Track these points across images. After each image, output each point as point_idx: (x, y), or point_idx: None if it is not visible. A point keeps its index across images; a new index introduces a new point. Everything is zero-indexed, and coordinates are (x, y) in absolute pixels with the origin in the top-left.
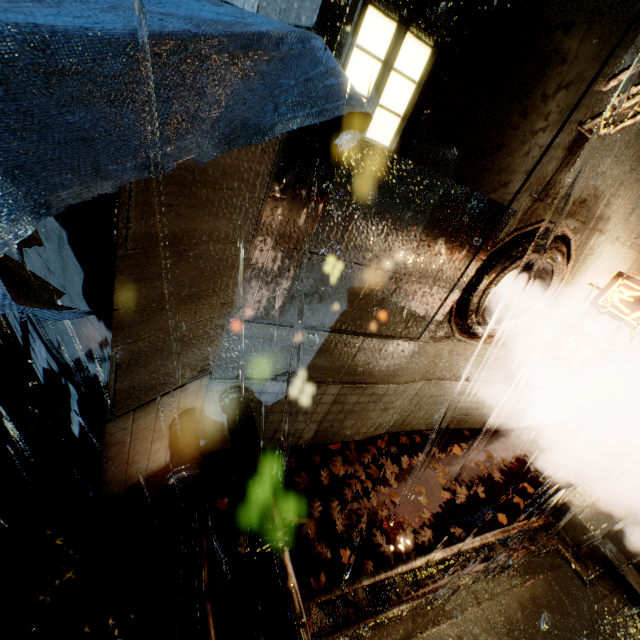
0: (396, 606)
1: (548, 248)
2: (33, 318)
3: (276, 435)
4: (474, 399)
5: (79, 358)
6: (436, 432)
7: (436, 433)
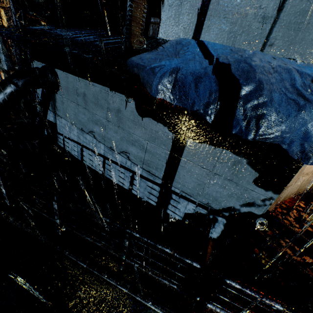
0: None
1: None
2: (183, 193)
3: None
4: (305, 182)
5: (232, 206)
6: (289, 199)
7: (289, 200)
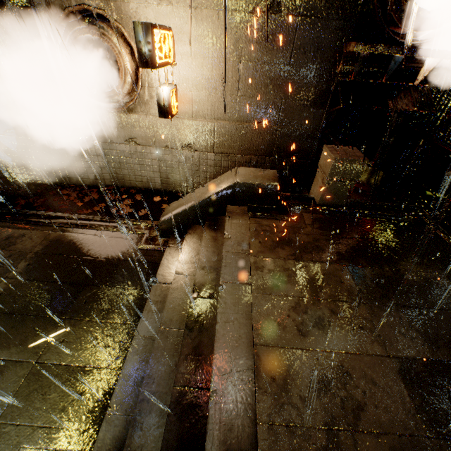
0: (8, 218)
1: (83, 25)
2: None
3: (35, 172)
4: (162, 163)
5: None
6: (155, 191)
7: (154, 192)
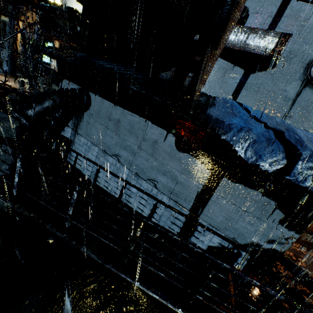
0: None
1: None
2: (210, 226)
3: None
4: None
5: (257, 242)
6: None
7: None
